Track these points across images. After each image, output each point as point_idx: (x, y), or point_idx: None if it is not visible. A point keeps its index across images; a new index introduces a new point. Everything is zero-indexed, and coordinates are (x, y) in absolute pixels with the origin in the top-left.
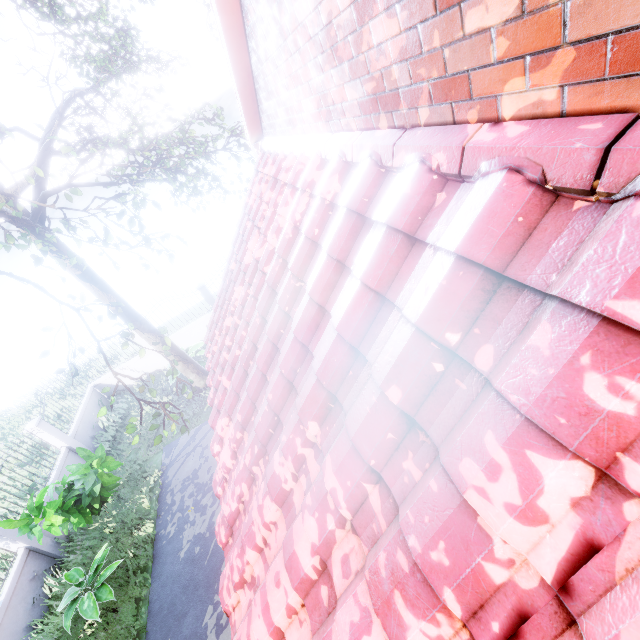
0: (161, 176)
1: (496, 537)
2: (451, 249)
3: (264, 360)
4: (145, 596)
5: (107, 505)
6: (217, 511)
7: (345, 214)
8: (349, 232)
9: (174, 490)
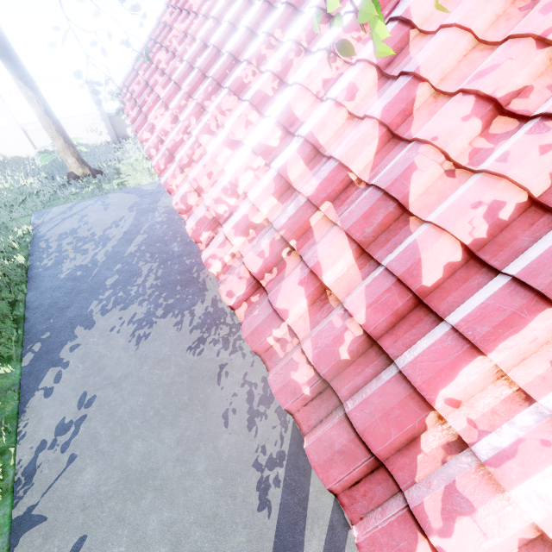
0: None
1: None
2: None
3: (222, 38)
4: (20, 301)
5: None
6: (100, 252)
7: None
8: None
9: (49, 240)
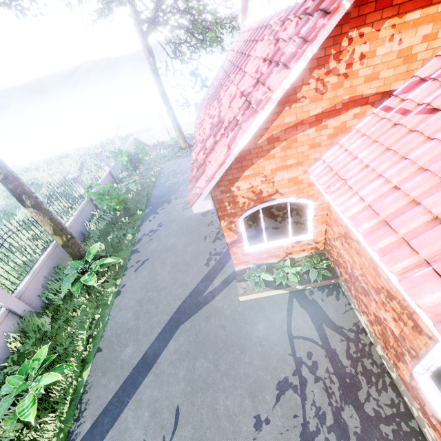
0: (201, 30)
1: (251, 57)
2: (263, 25)
3: (223, 79)
4: (150, 193)
5: (137, 173)
6: (181, 178)
7: (255, 30)
8: (254, 34)
9: (165, 173)
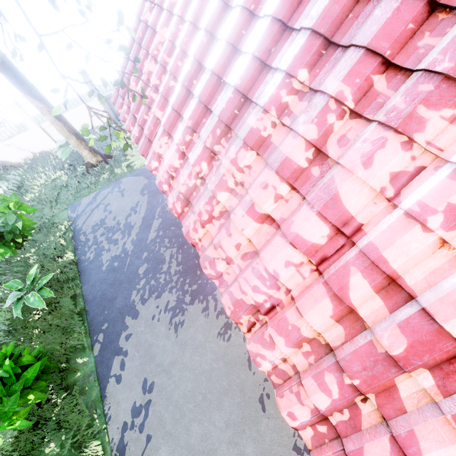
0: None
1: None
2: None
3: (221, 63)
4: (79, 294)
5: (24, 246)
6: (127, 242)
7: None
8: None
9: (86, 233)
